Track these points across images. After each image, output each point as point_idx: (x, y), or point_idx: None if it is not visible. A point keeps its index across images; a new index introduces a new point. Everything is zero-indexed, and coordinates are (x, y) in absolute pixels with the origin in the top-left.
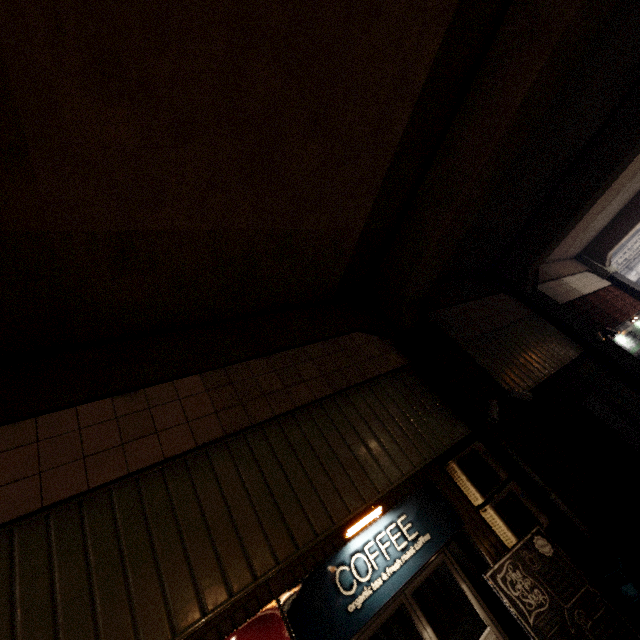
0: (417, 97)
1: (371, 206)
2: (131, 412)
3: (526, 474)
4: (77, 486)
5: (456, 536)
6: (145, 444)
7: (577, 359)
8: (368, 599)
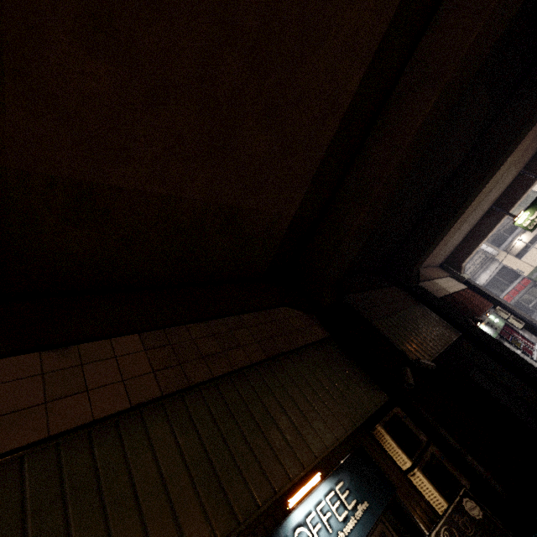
0: (343, 114)
1: (302, 197)
2: (60, 368)
3: (442, 437)
4: None
5: (390, 503)
6: (72, 403)
7: (457, 340)
8: None
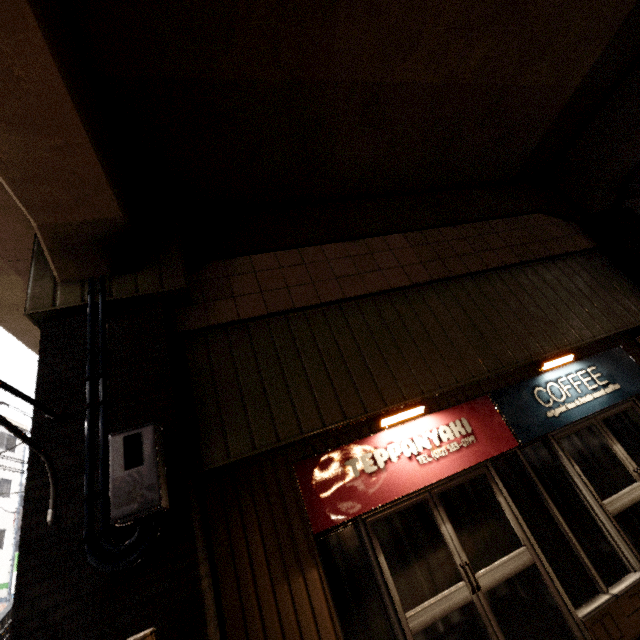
0: None
1: (599, 54)
2: (358, 254)
3: None
4: (337, 295)
5: None
6: (374, 277)
7: None
8: (563, 413)
